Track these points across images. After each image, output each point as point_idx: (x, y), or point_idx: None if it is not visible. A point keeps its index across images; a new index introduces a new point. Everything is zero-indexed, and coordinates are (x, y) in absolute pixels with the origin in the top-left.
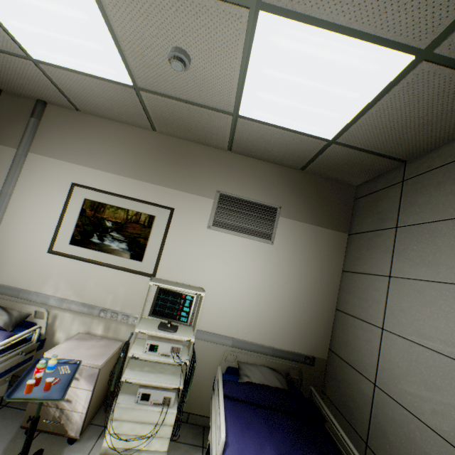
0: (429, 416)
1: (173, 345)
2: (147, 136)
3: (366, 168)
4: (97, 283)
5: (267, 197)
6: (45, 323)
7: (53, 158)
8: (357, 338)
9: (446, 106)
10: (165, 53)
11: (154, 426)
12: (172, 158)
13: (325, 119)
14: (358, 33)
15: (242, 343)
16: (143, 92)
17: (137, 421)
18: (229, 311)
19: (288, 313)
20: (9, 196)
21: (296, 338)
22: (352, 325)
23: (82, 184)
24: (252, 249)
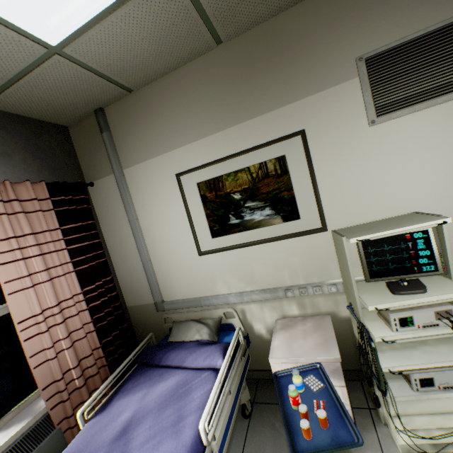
0: None
1: (435, 310)
2: (214, 60)
3: None
4: (263, 264)
5: None
6: (238, 321)
7: (144, 161)
8: None
9: None
10: None
11: None
12: (262, 64)
13: None
14: None
15: None
16: None
17: (431, 413)
18: None
19: None
20: (137, 221)
21: None
22: None
23: (184, 170)
24: None
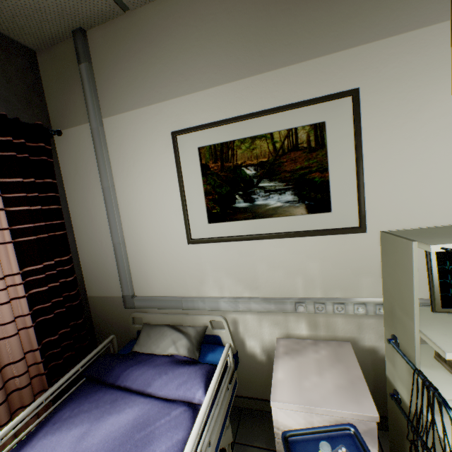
0: None
1: None
2: None
3: None
4: (270, 265)
5: None
6: (227, 334)
7: (131, 110)
8: None
9: None
10: None
11: None
12: None
13: None
14: None
15: None
16: None
17: None
18: None
19: None
20: (112, 189)
21: None
22: None
23: (183, 128)
24: None
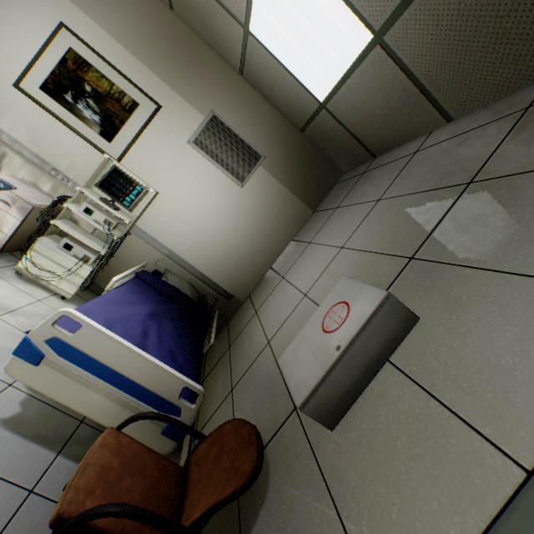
0: (267, 323)
1: (107, 218)
2: (162, 12)
3: (349, 152)
4: (58, 142)
5: (257, 142)
6: None
7: None
8: (268, 285)
9: (396, 103)
10: None
11: (69, 272)
12: (180, 52)
13: (317, 75)
14: None
15: (176, 257)
16: None
17: (55, 261)
18: (177, 227)
19: (228, 252)
20: None
21: (226, 275)
22: (271, 277)
23: (72, 29)
24: (221, 183)
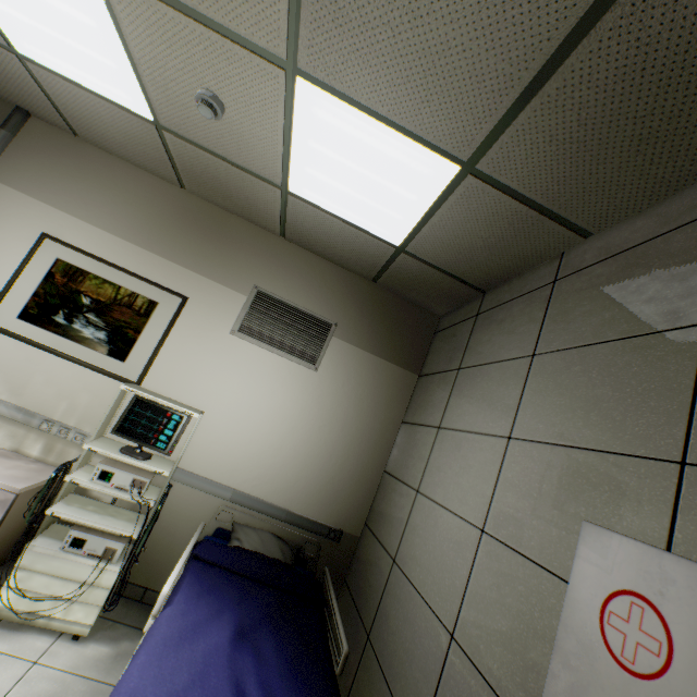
0: (428, 588)
1: (136, 477)
2: (171, 193)
3: (446, 293)
4: (49, 381)
5: (322, 308)
6: None
7: (22, 192)
8: (393, 505)
9: (505, 231)
10: (194, 93)
11: (82, 586)
12: (201, 230)
13: (388, 219)
14: (401, 128)
15: (246, 497)
16: (167, 133)
17: (57, 576)
18: (237, 452)
19: (319, 466)
20: None
21: (324, 502)
22: (394, 489)
23: (58, 237)
24: (287, 372)
